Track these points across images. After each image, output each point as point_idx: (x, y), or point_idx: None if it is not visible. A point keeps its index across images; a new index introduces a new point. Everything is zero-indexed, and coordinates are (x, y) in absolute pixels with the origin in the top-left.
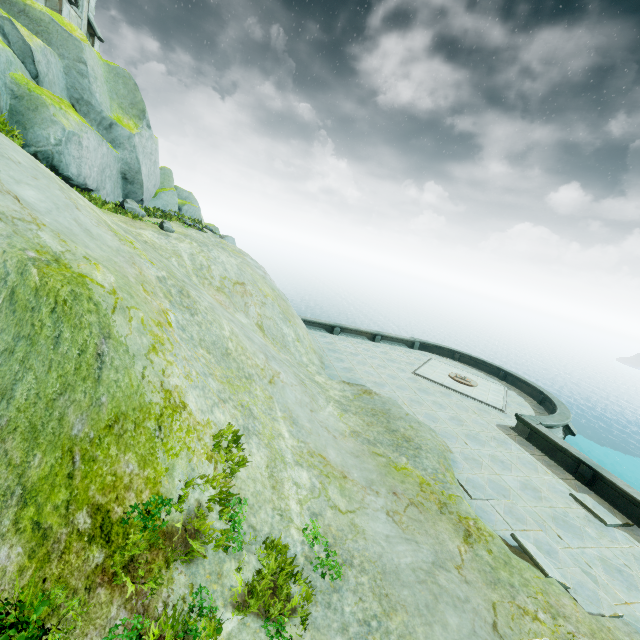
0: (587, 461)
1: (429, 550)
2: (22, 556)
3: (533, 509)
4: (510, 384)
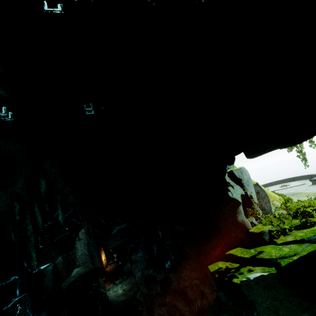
0: None
1: None
2: (277, 202)
3: None
4: (297, 180)
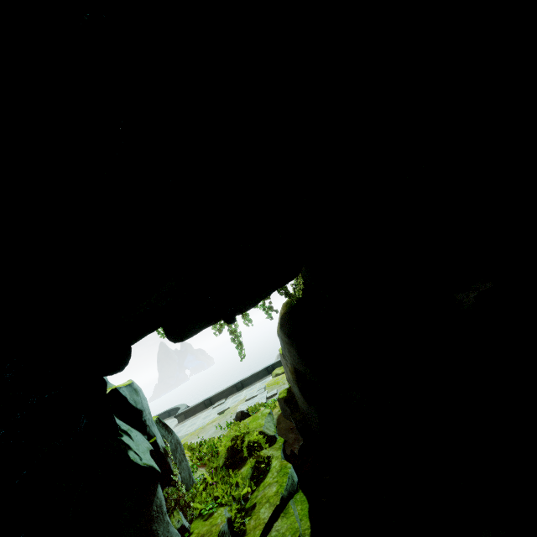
0: (205, 399)
1: (213, 427)
2: None
3: (212, 416)
4: None
